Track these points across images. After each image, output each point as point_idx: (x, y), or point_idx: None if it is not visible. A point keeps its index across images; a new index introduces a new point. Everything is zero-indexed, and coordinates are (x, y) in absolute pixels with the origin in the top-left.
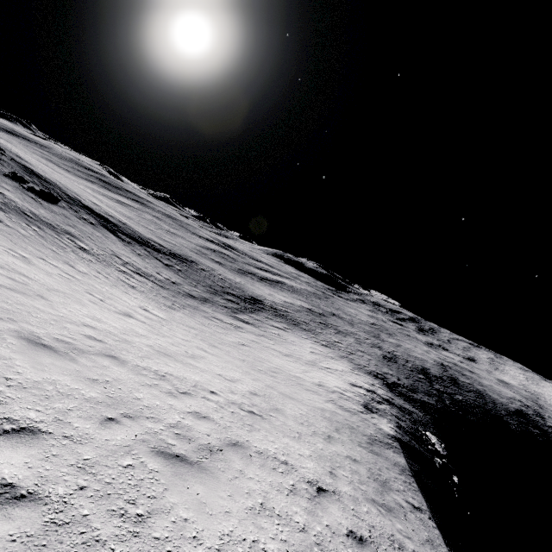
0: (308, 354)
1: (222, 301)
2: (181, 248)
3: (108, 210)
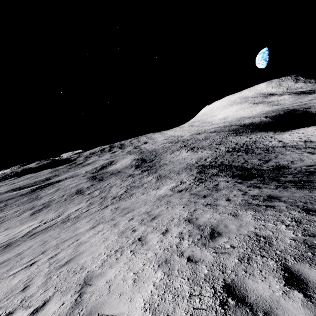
0: (314, 132)
1: (281, 149)
2: (165, 174)
3: (166, 190)
